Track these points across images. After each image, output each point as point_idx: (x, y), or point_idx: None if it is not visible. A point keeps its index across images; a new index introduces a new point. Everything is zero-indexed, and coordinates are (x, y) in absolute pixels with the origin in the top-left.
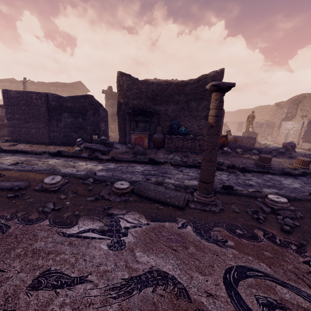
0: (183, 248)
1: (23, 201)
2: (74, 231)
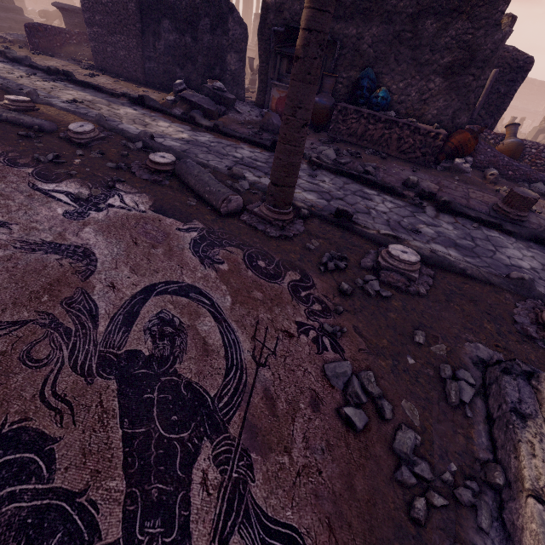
0: (150, 246)
1: (30, 144)
2: (47, 188)
